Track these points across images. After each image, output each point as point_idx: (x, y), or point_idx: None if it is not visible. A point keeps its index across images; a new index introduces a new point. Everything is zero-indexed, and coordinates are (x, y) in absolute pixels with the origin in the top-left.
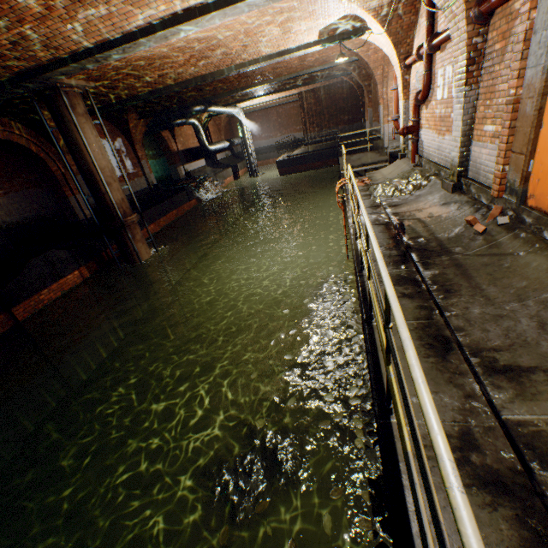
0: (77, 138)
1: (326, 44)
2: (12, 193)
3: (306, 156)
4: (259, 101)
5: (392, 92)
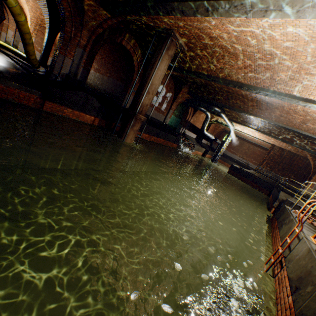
0: (156, 62)
1: None
2: (111, 78)
3: (251, 175)
4: (247, 132)
5: None
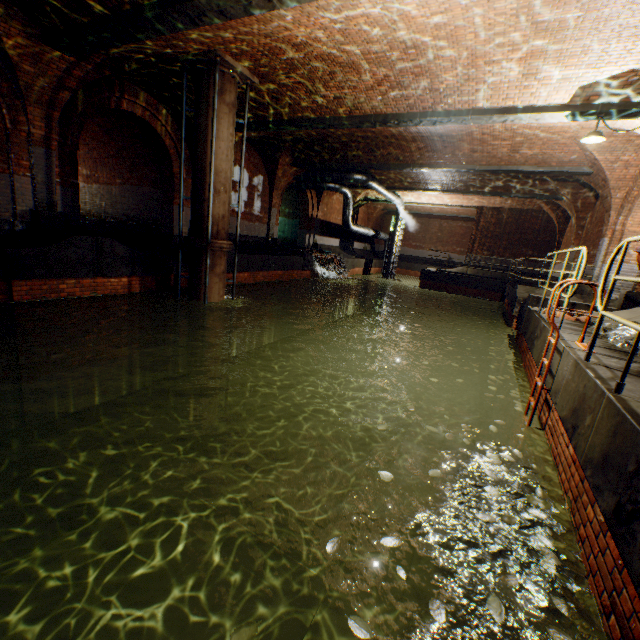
0: (208, 125)
1: (578, 112)
2: (127, 186)
3: (462, 276)
4: (428, 201)
5: (634, 223)
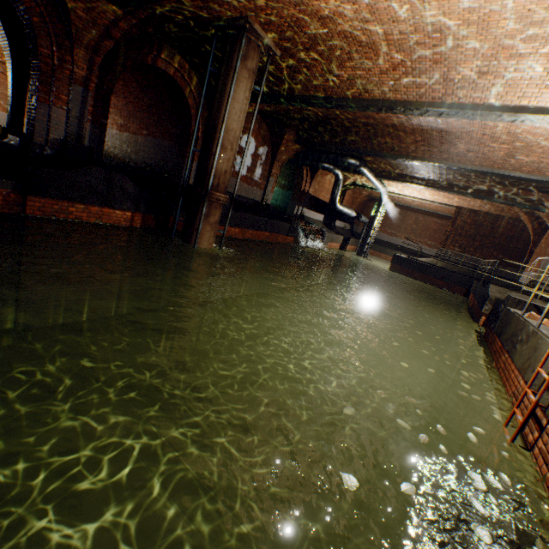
0: (227, 86)
1: None
2: (151, 137)
3: (431, 267)
4: (411, 194)
5: None
